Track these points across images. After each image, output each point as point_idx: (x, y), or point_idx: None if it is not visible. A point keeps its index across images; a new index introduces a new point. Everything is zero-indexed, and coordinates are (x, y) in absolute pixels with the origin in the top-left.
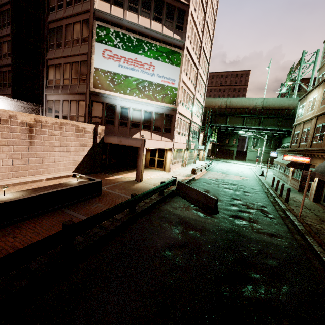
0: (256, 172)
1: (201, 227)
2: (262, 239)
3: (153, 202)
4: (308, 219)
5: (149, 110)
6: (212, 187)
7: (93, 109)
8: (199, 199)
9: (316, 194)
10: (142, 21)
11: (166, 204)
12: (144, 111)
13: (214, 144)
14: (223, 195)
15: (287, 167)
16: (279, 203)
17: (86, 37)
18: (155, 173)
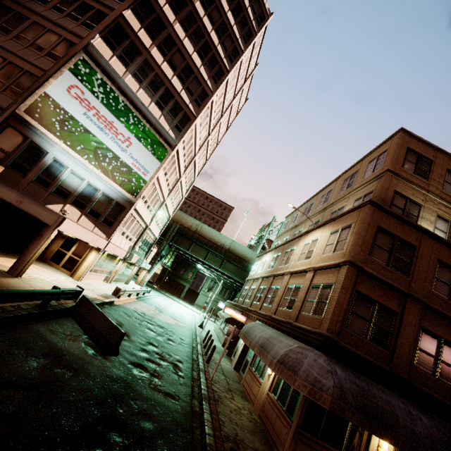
0: (197, 321)
1: (80, 367)
2: (154, 397)
3: (19, 313)
4: (218, 385)
5: (95, 186)
6: (131, 321)
7: (1, 135)
8: (101, 328)
9: (239, 360)
10: (142, 95)
11: (41, 323)
12: (88, 184)
13: (165, 269)
14: (140, 335)
15: (227, 324)
16: (199, 362)
17: (56, 55)
18: (53, 275)
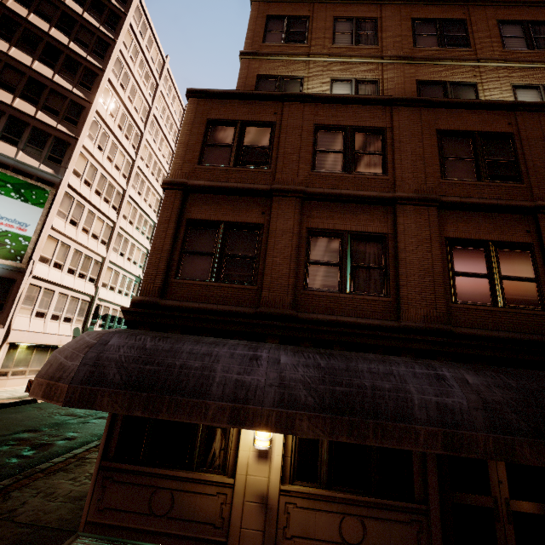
0: None
1: None
2: None
3: None
4: None
5: None
6: (34, 413)
7: None
8: None
9: None
10: None
11: None
12: None
13: None
14: (19, 426)
15: None
16: None
17: None
18: None
